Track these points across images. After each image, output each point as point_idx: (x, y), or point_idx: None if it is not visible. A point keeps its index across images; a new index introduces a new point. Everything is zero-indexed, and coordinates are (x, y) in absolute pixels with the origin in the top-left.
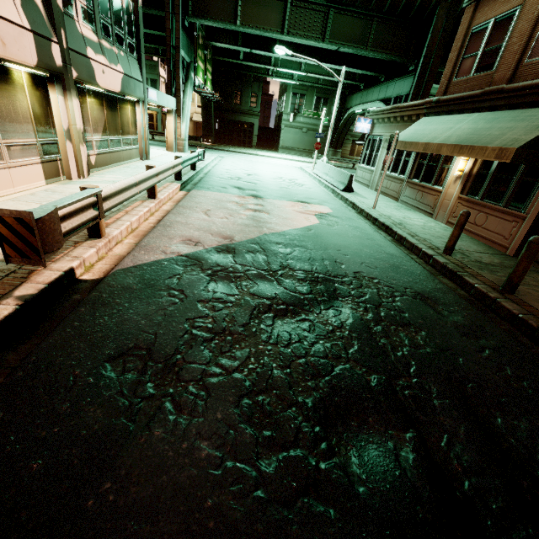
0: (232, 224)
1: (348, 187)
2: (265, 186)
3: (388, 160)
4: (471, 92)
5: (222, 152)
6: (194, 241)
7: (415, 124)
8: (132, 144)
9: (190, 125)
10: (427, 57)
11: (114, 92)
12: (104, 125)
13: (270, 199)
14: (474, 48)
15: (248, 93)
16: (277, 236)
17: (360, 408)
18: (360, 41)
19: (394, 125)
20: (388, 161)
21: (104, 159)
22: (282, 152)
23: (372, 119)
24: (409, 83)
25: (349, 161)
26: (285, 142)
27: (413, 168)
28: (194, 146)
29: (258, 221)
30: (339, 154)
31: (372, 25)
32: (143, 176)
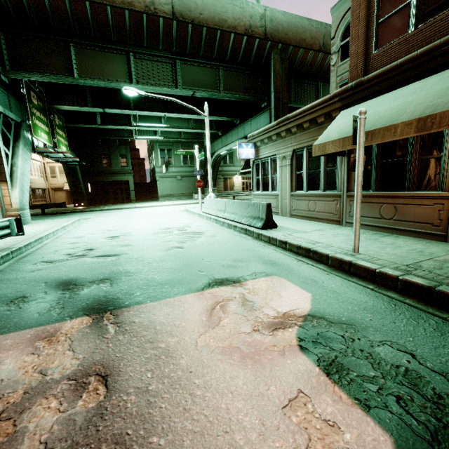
0: None
1: (268, 221)
2: (137, 256)
3: (360, 161)
4: (435, 42)
5: (93, 212)
6: None
7: (338, 118)
8: None
9: (63, 195)
10: (276, 92)
11: None
12: None
13: (144, 303)
14: (396, 2)
15: (117, 155)
16: None
17: None
18: (212, 86)
19: (289, 139)
20: (361, 163)
21: None
22: (163, 200)
23: (254, 142)
24: (265, 118)
25: (228, 194)
26: (164, 191)
27: (349, 177)
28: (58, 213)
29: None
30: (216, 191)
31: (219, 73)
32: None
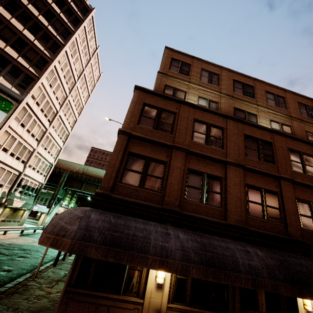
0: (21, 242)
1: None
2: None
3: None
4: None
5: None
6: (3, 242)
7: None
8: (16, 222)
9: None
10: None
11: (18, 207)
12: (8, 215)
13: None
14: None
15: None
16: (30, 245)
17: (1, 254)
18: None
19: None
20: None
21: (1, 225)
22: None
23: None
24: None
25: None
26: None
27: None
28: None
29: (31, 243)
30: None
31: None
32: (3, 227)
